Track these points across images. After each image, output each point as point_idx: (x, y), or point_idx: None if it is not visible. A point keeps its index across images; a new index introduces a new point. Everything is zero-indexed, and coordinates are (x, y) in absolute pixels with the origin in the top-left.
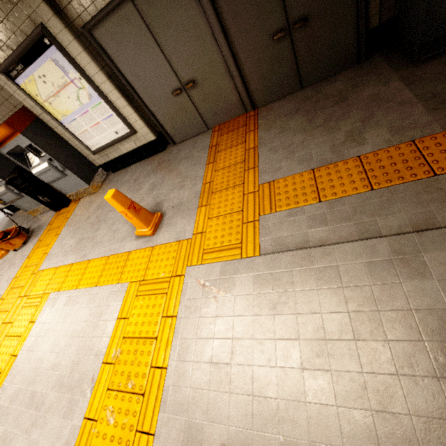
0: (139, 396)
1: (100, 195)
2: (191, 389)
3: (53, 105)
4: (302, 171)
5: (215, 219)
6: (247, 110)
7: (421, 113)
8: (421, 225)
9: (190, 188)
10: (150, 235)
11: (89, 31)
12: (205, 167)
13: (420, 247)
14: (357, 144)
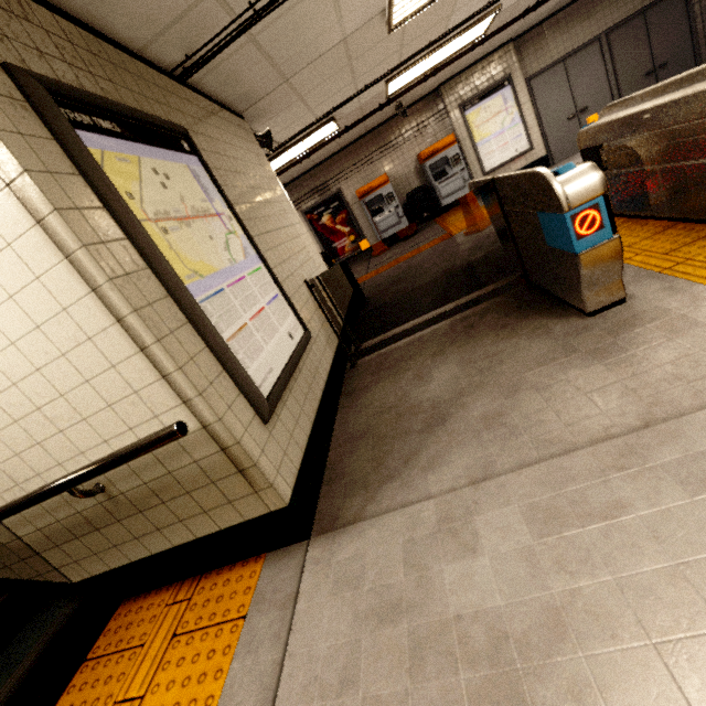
0: None
1: None
2: None
3: (479, 130)
4: None
5: None
6: None
7: None
8: None
9: None
10: None
11: (528, 81)
12: None
13: None
14: None
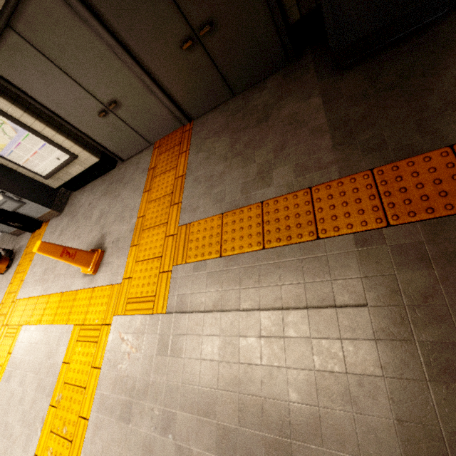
0: (68, 443)
1: (63, 218)
2: (101, 444)
3: None
4: (214, 215)
5: (140, 264)
6: (183, 123)
7: (327, 148)
8: (291, 301)
9: (128, 221)
10: (93, 274)
11: None
12: (141, 196)
13: (284, 328)
14: (264, 185)
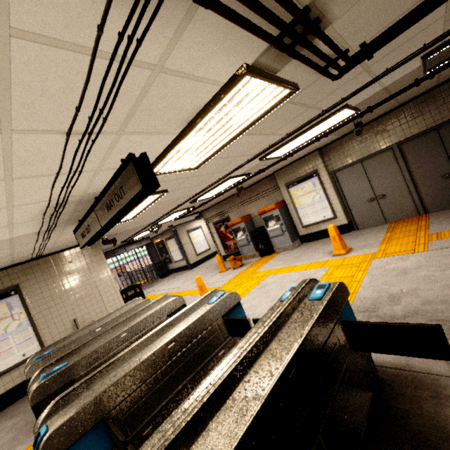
0: None
1: (297, 249)
2: (379, 283)
3: (298, 200)
4: None
5: (394, 246)
6: (420, 214)
7: None
8: None
9: (373, 240)
10: (342, 255)
11: (334, 173)
12: (384, 234)
13: None
14: None
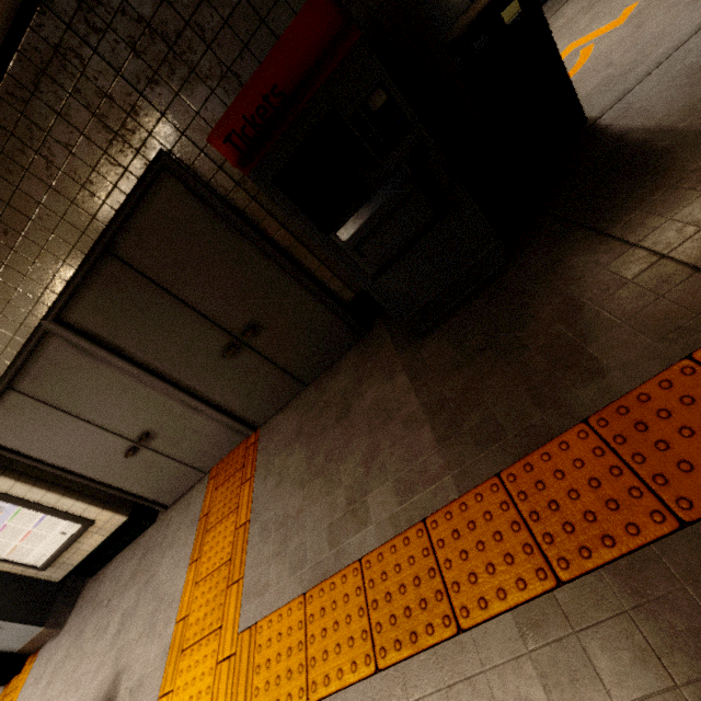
0: None
1: (62, 641)
2: None
3: None
4: (292, 597)
5: None
6: (246, 434)
7: (430, 446)
8: None
9: (160, 633)
10: None
11: None
12: (186, 573)
13: None
14: (359, 524)
